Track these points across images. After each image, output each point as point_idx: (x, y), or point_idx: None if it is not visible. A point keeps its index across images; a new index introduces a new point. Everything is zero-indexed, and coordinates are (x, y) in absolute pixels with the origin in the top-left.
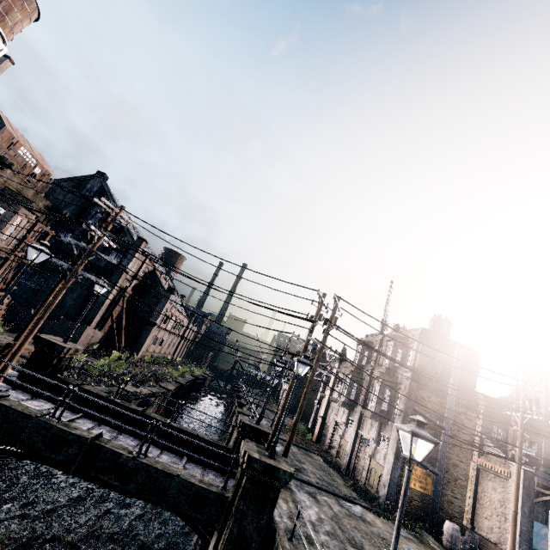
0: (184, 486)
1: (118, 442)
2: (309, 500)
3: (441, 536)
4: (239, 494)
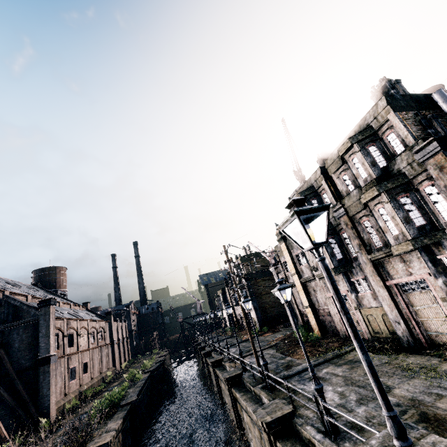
0: None
1: None
2: None
3: None
4: None
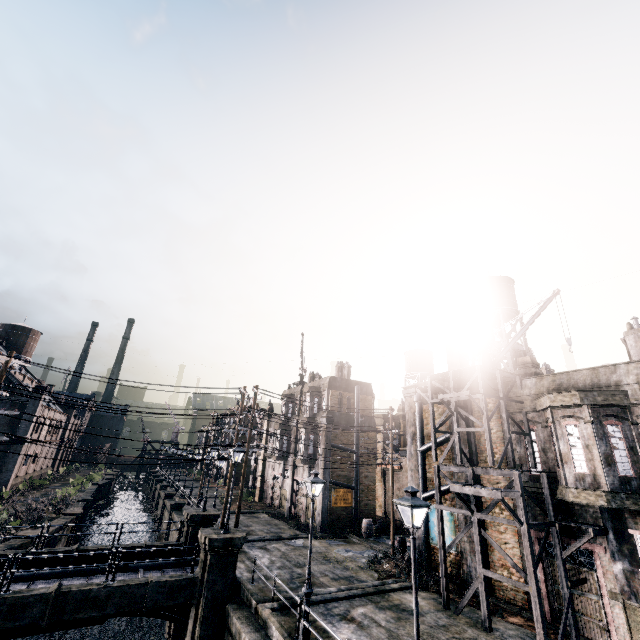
0: (158, 587)
1: None
2: (261, 552)
3: (361, 532)
4: (207, 570)
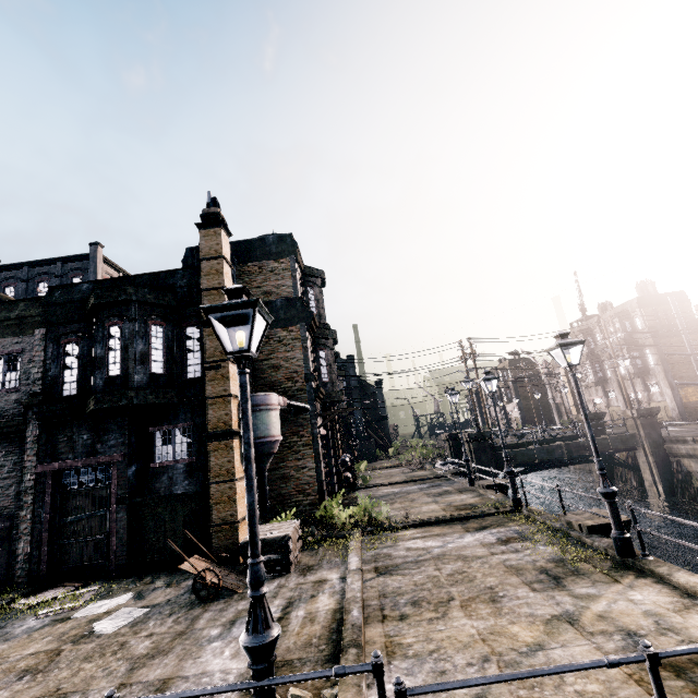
0: (614, 439)
1: None
2: None
3: None
4: (641, 428)
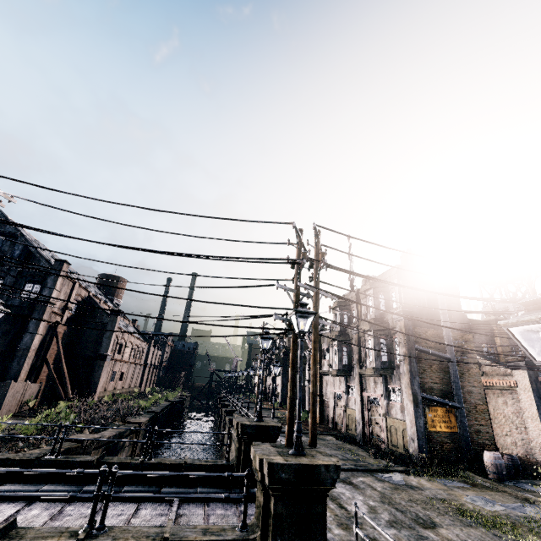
0: None
1: (63, 519)
2: (347, 489)
3: (486, 471)
4: (270, 529)
